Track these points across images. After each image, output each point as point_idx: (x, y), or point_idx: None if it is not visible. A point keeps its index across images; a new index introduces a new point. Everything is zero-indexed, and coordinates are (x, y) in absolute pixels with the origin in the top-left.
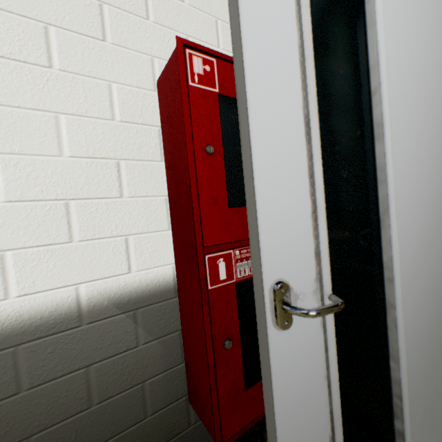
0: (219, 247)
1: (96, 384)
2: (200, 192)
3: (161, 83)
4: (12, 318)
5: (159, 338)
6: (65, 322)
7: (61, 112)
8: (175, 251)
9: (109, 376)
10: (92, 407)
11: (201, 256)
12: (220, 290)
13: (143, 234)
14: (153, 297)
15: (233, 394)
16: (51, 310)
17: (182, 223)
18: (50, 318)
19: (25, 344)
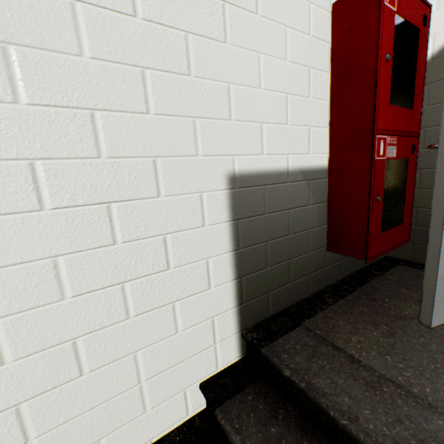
0: (382, 132)
1: (291, 222)
2: (379, 89)
3: (341, 5)
4: (263, 167)
5: (317, 204)
6: (282, 178)
7: (287, 26)
8: (332, 143)
9: (296, 219)
10: (289, 235)
11: (374, 135)
12: (379, 162)
13: (316, 128)
14: (317, 174)
15: (375, 232)
16: (277, 168)
17: (350, 117)
18: (276, 173)
19: (267, 186)
